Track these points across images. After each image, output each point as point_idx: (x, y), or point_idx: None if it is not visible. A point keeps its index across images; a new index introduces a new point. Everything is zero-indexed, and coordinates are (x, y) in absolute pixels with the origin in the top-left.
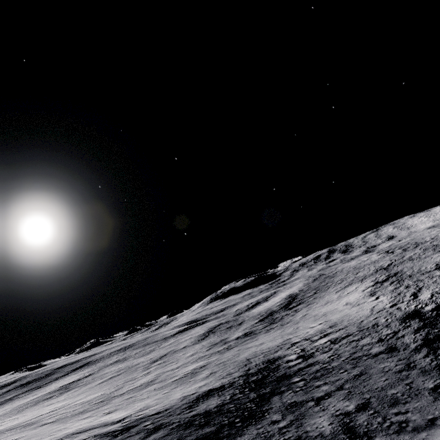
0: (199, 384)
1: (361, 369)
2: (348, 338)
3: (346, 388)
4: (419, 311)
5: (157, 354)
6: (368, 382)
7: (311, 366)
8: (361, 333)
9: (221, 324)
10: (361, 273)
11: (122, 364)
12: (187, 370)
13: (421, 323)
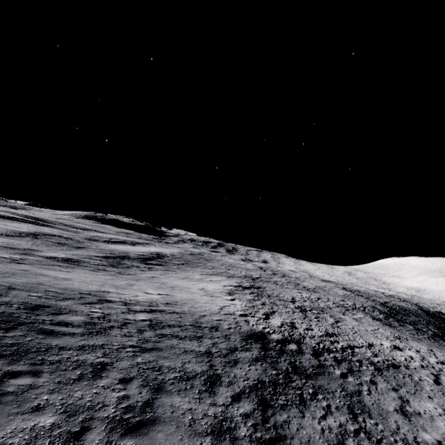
0: None
1: (151, 398)
2: (174, 330)
3: (84, 444)
4: (265, 335)
5: None
6: (137, 442)
7: (83, 349)
8: (194, 331)
9: (57, 236)
10: (232, 271)
11: None
12: None
13: (262, 352)
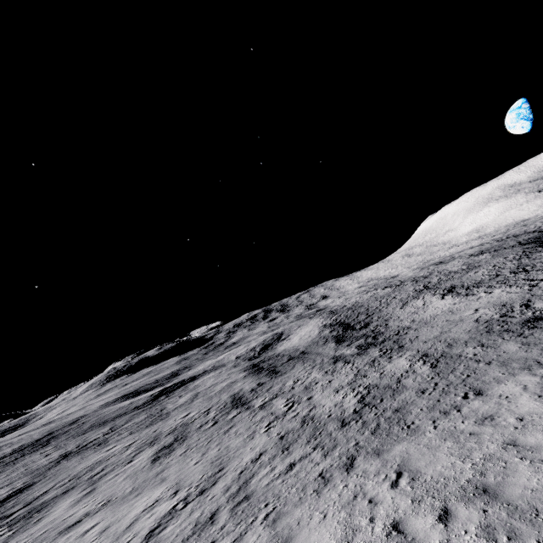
0: (511, 347)
1: None
2: None
3: None
4: None
5: (201, 407)
6: None
7: None
8: None
9: (258, 364)
10: (400, 296)
11: (115, 445)
12: (404, 365)
13: None
